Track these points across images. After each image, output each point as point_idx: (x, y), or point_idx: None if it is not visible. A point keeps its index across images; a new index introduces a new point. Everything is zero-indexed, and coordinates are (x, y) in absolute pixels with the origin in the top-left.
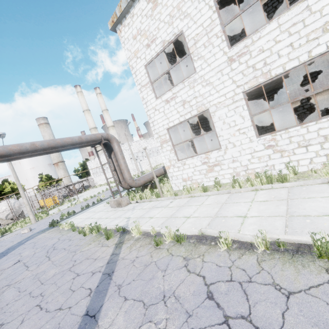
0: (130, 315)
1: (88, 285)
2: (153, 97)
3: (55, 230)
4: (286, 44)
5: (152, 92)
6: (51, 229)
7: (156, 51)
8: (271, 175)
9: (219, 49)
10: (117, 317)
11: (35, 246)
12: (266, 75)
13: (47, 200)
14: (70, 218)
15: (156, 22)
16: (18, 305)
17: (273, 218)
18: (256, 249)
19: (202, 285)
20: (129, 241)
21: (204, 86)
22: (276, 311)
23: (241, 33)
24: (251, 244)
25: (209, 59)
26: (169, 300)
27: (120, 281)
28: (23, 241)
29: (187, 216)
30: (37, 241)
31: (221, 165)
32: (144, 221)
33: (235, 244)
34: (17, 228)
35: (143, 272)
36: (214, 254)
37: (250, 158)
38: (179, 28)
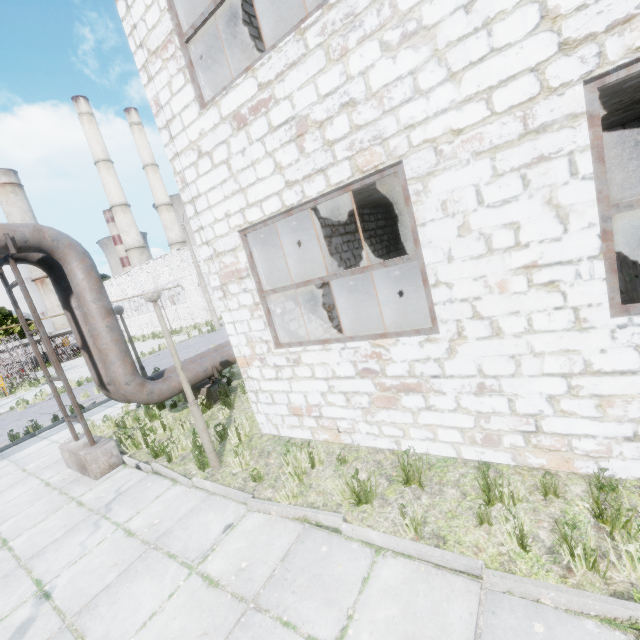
0: None
1: None
2: (192, 100)
3: None
4: None
5: (185, 78)
6: None
7: None
8: None
9: None
10: None
11: None
12: None
13: None
14: None
15: None
16: None
17: None
18: None
19: None
20: None
21: (391, 49)
22: None
23: None
24: None
25: None
26: None
27: None
28: None
29: None
30: None
31: (430, 393)
32: None
33: None
34: None
35: None
36: None
37: (560, 394)
38: None
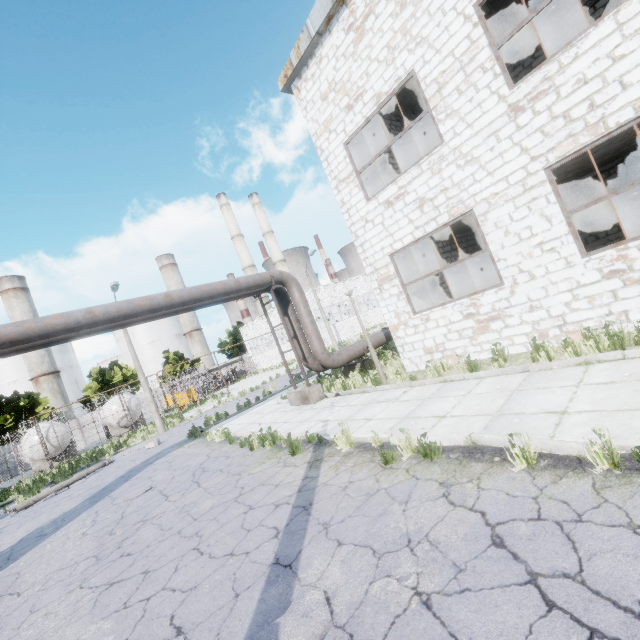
0: (351, 566)
1: (271, 523)
2: (362, 198)
3: (199, 443)
4: (639, 61)
5: (359, 189)
6: (192, 441)
7: (365, 115)
8: (620, 331)
9: (489, 92)
10: (329, 568)
11: (171, 467)
12: (596, 128)
13: (179, 396)
14: (220, 424)
15: (362, 64)
16: (165, 547)
17: (628, 413)
18: (590, 468)
19: (480, 525)
20: (333, 457)
21: (461, 167)
22: (636, 569)
23: (534, 50)
24: (578, 460)
25: (469, 114)
26: (419, 546)
27: (326, 517)
28: (151, 460)
29: (440, 415)
30: (174, 460)
31: (506, 317)
32: (355, 426)
33: (545, 461)
34: (137, 441)
35: (365, 504)
36: (501, 477)
37: (570, 300)
38: (407, 66)
